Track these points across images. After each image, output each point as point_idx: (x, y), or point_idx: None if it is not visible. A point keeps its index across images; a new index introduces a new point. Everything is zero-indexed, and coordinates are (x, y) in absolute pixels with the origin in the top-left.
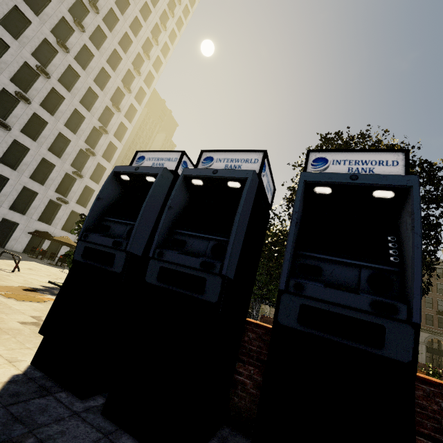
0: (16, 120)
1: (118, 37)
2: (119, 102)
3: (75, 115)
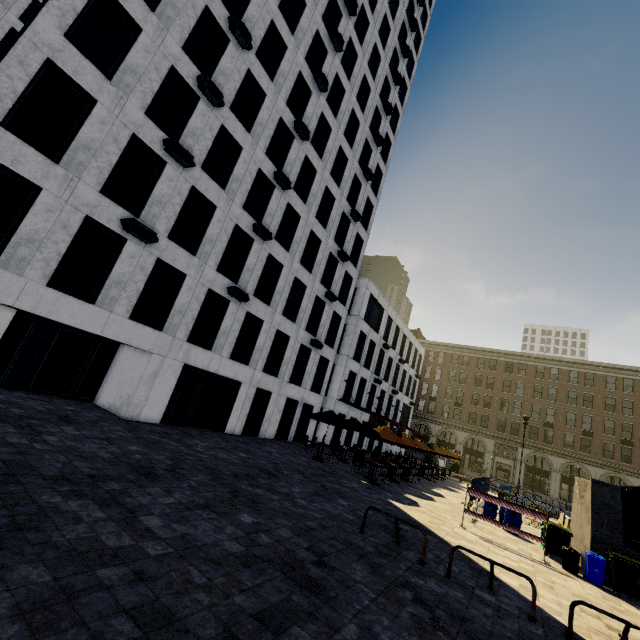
0: (271, 221)
1: (367, 53)
2: (364, 163)
3: (323, 197)
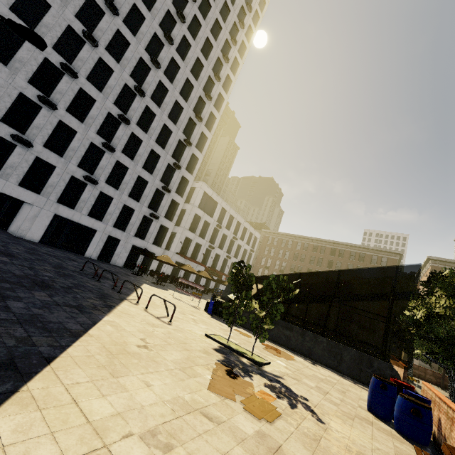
0: (118, 142)
1: (200, 43)
2: (200, 111)
3: (163, 131)
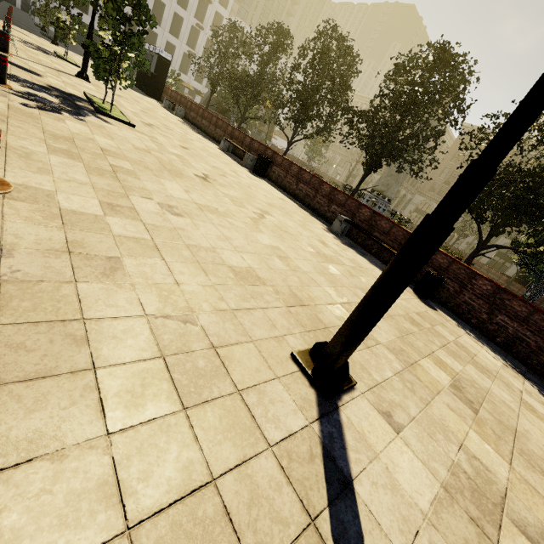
0: None
1: None
2: None
3: None
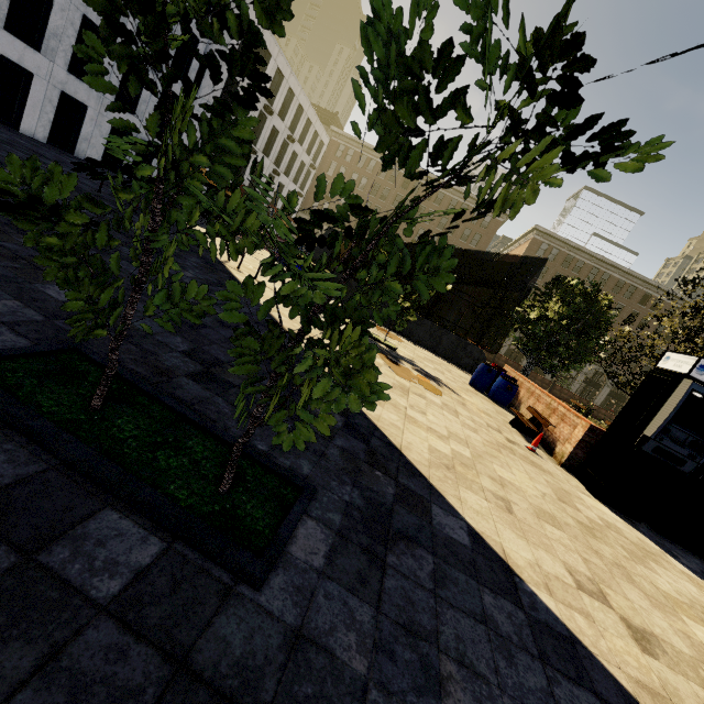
0: None
1: None
2: None
3: None
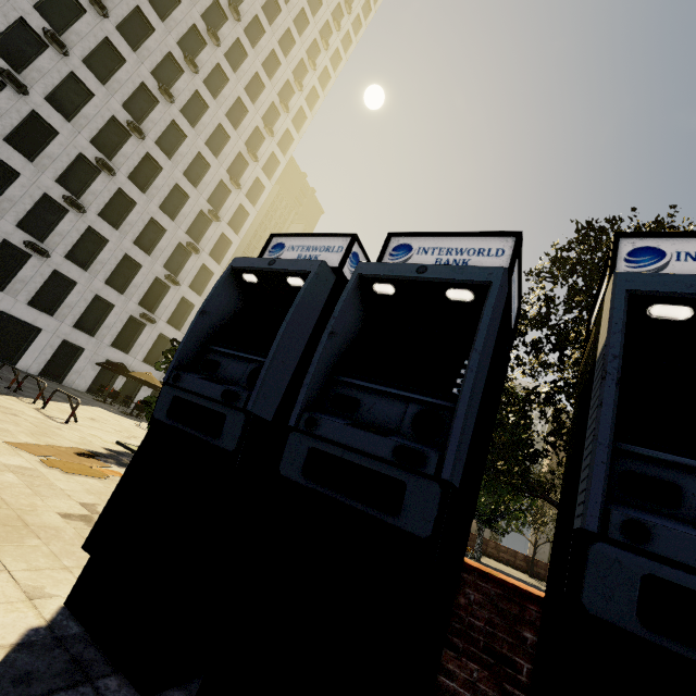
0: (94, 199)
1: (244, 79)
2: (239, 174)
3: (175, 194)
